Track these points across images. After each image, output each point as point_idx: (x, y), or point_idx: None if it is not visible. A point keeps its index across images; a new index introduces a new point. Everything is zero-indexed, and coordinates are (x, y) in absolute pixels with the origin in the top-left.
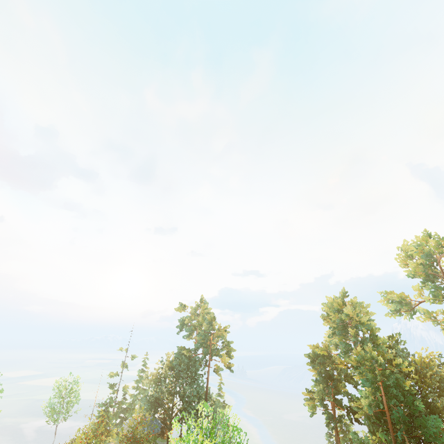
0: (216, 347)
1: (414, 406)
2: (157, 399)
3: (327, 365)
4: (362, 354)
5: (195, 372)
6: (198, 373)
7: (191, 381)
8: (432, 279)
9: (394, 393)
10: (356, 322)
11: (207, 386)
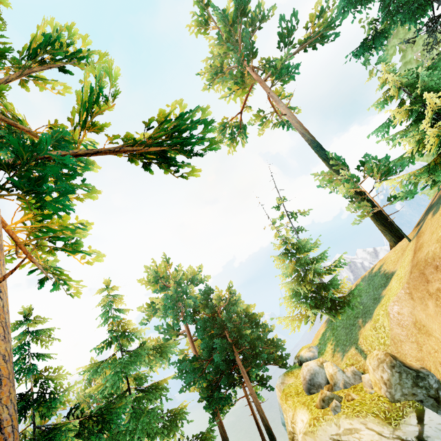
0: None
1: None
2: None
3: None
4: None
5: None
6: None
7: None
8: None
9: None
10: None
11: None
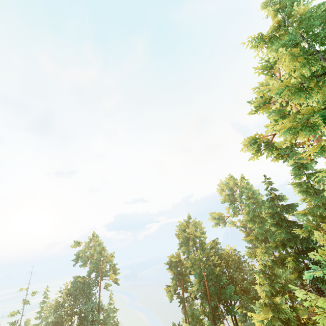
0: (105, 270)
1: (222, 281)
2: (57, 323)
3: (179, 266)
4: (194, 258)
5: (89, 293)
6: (91, 293)
7: (86, 300)
8: (233, 202)
9: (210, 278)
10: (194, 236)
11: (99, 301)
